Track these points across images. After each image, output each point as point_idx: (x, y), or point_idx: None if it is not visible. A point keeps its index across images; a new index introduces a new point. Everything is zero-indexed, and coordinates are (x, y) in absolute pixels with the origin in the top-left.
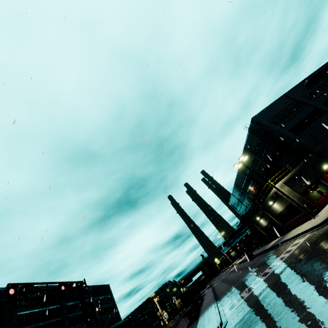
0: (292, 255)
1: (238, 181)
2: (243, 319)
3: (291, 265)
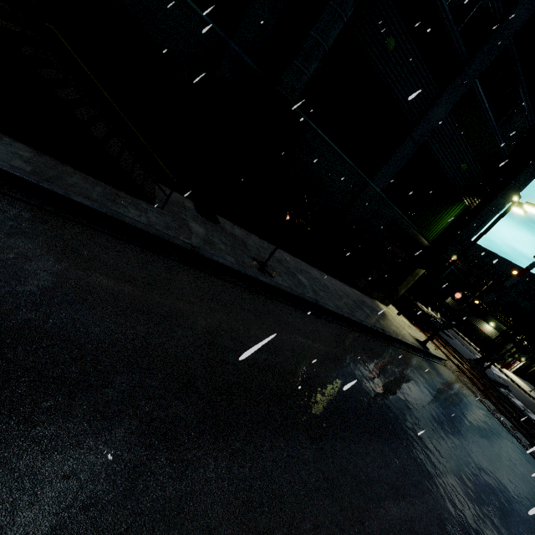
0: (515, 387)
1: None
2: (531, 407)
3: (531, 402)
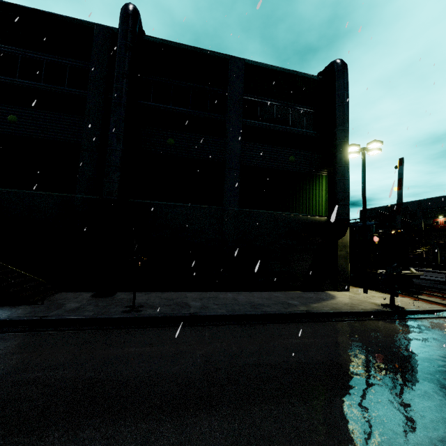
0: None
1: (430, 201)
2: None
3: None
